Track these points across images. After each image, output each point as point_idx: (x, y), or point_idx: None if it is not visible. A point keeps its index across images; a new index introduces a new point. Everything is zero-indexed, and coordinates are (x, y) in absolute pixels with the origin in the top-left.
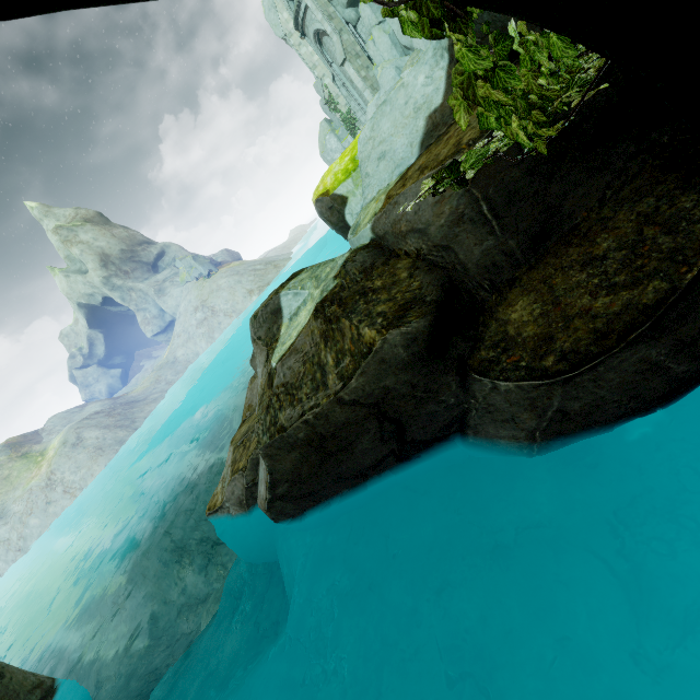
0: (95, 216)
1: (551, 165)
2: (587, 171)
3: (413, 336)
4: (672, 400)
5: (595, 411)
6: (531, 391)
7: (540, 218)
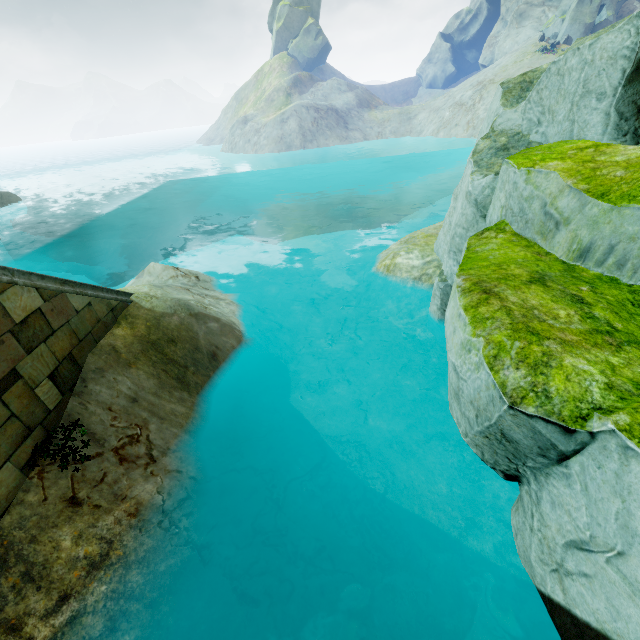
0: None
1: None
2: None
3: None
4: None
5: None
6: None
7: None
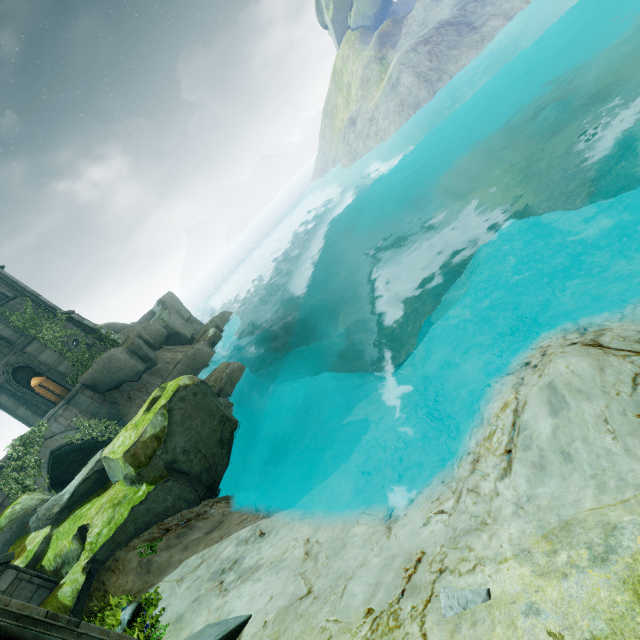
0: None
1: None
2: None
3: None
4: None
5: None
6: None
7: None
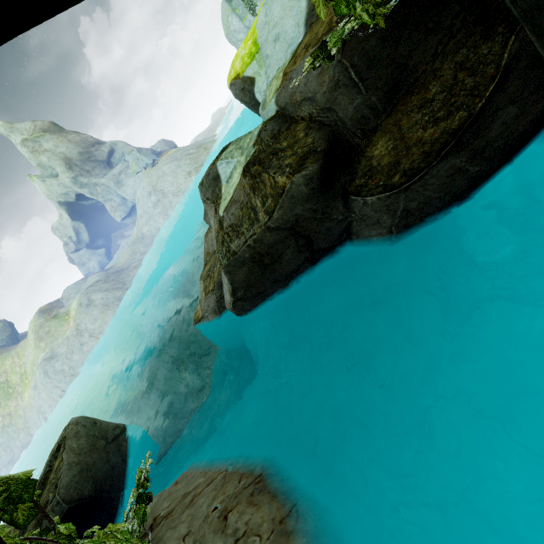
0: (50, 125)
1: (398, 31)
2: (425, 32)
3: (311, 176)
4: (473, 192)
5: (426, 207)
6: (386, 200)
7: (393, 75)
